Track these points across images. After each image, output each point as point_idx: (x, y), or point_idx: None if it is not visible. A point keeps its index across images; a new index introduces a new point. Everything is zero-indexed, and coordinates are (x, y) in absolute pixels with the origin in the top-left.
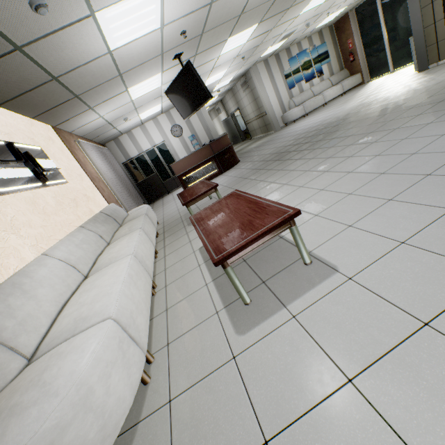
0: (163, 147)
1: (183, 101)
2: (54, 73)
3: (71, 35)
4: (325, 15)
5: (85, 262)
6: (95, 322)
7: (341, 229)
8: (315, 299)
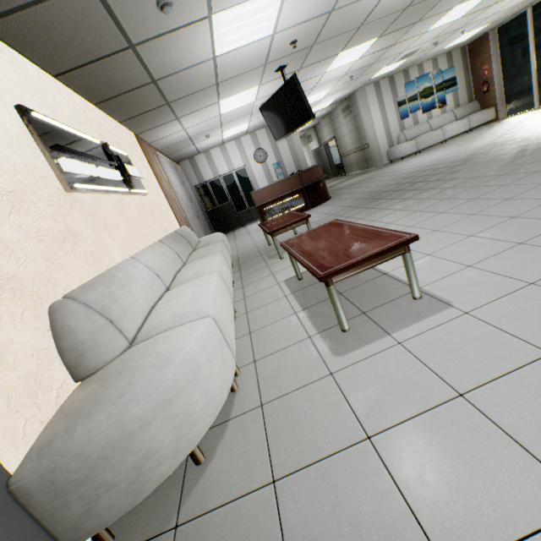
0: (243, 173)
1: (279, 120)
2: (155, 75)
3: (184, 37)
4: (459, 34)
5: (166, 274)
6: (195, 318)
7: (458, 268)
8: (424, 329)
